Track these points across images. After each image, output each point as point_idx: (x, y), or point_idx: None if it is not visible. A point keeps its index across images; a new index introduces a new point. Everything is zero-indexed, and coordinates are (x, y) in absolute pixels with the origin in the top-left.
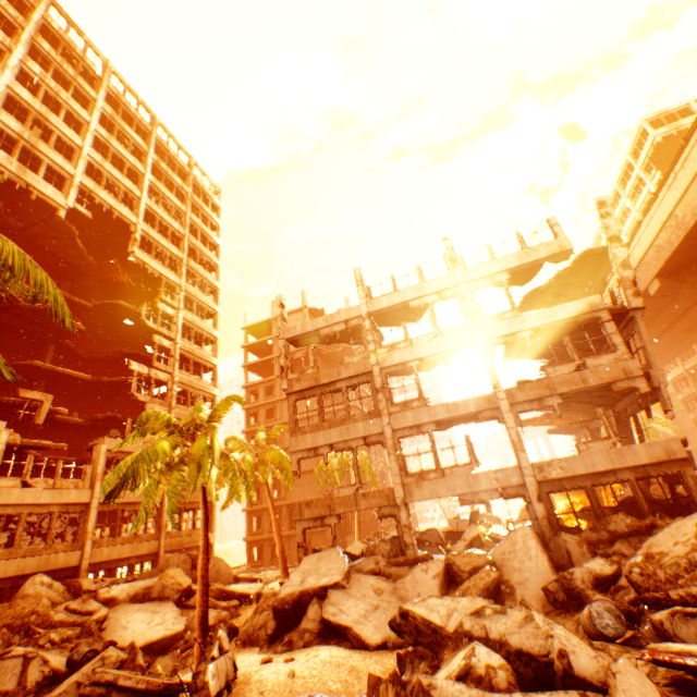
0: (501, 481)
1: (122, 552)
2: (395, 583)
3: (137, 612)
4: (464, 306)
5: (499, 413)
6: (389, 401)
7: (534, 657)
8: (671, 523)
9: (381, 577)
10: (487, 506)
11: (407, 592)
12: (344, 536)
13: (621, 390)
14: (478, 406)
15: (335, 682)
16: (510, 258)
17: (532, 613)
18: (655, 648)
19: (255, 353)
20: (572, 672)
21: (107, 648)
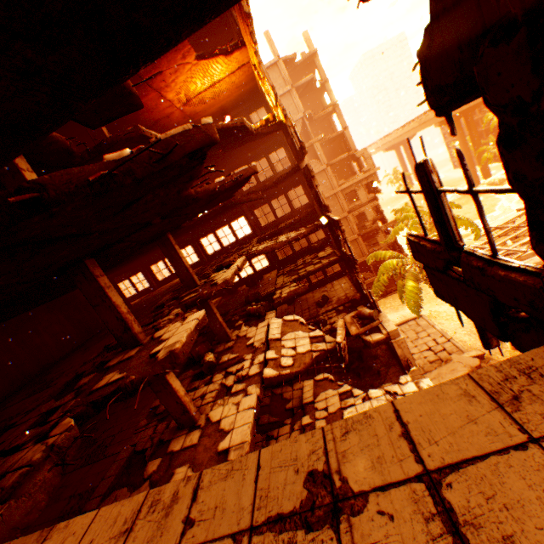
0: None
1: None
2: None
3: None
4: None
5: None
6: None
7: None
8: None
9: None
10: None
11: None
12: None
13: None
14: None
15: None
16: None
17: None
18: None
19: None
20: None
21: None
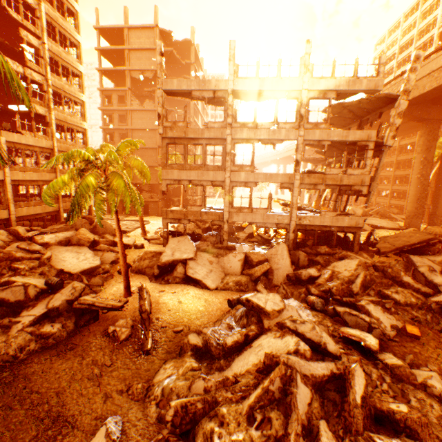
0: (279, 221)
1: (36, 211)
2: (219, 259)
3: (67, 252)
4: (299, 110)
5: (292, 186)
6: (232, 162)
7: (314, 342)
8: (346, 259)
9: (211, 255)
10: (268, 230)
11: (225, 265)
12: (167, 205)
13: (354, 190)
14: (283, 180)
15: (201, 306)
16: (343, 82)
17: (315, 326)
18: (343, 331)
19: (107, 58)
20: (326, 349)
21: (72, 282)
